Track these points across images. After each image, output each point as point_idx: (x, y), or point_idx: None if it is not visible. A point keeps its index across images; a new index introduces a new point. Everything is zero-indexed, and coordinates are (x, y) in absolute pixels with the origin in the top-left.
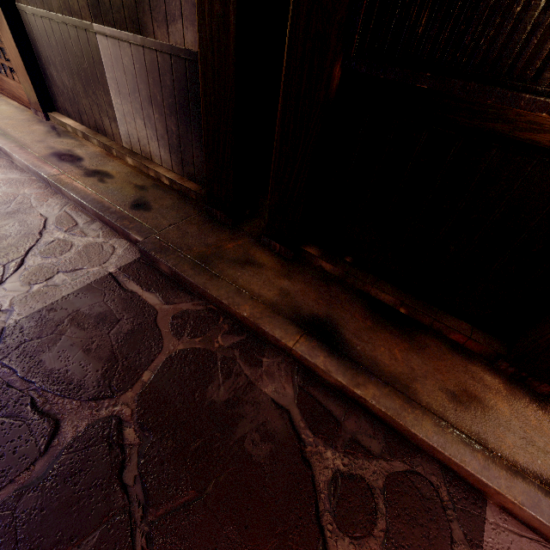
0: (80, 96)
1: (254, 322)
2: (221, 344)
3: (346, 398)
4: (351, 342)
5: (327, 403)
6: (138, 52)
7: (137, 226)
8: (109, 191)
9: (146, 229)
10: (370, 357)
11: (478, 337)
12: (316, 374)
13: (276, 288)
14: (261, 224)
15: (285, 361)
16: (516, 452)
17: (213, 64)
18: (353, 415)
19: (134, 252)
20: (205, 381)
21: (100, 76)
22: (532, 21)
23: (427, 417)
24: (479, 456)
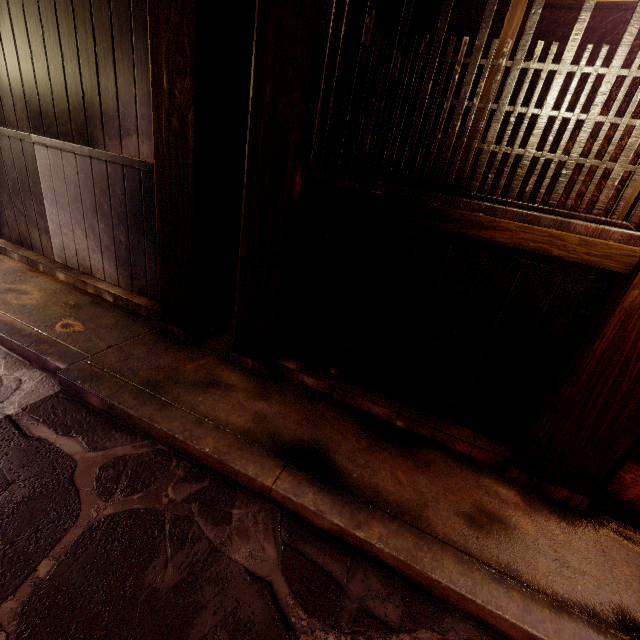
0: (3, 207)
1: (220, 459)
2: (172, 497)
3: (348, 548)
4: (345, 469)
5: (324, 560)
6: (85, 163)
7: (61, 350)
8: (25, 310)
9: (73, 354)
10: (371, 485)
11: (482, 443)
12: (306, 520)
13: (248, 412)
14: (230, 340)
15: (264, 509)
16: (552, 580)
17: (170, 173)
18: (359, 572)
19: (51, 384)
20: (144, 558)
21: (33, 186)
22: (452, 143)
23: (447, 553)
24: (515, 596)
